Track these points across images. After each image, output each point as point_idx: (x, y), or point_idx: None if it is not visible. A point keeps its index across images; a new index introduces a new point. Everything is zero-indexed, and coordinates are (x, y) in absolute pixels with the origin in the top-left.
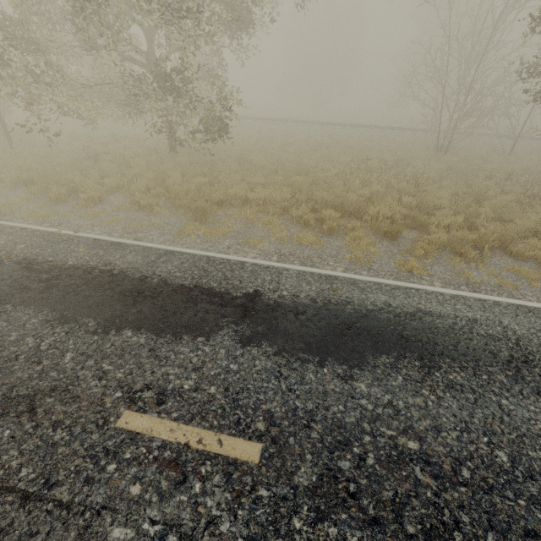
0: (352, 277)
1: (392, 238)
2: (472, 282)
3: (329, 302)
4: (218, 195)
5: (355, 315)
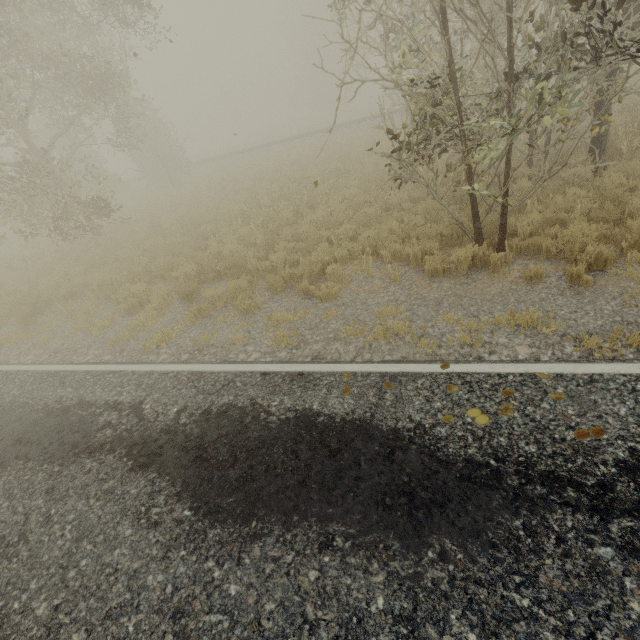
0: (74, 369)
1: (189, 301)
2: (208, 346)
3: (9, 408)
4: (65, 289)
5: (10, 420)
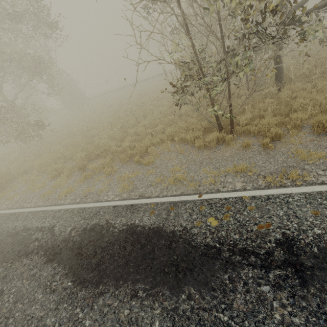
0: (24, 211)
1: (82, 171)
2: (90, 193)
3: None
4: (23, 168)
5: None
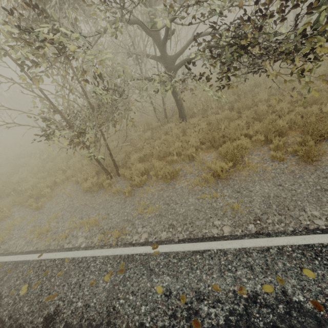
0: None
1: None
2: None
3: None
4: None
5: None
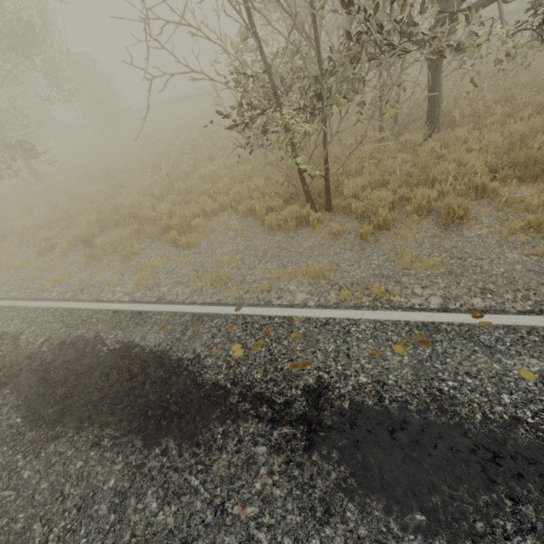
0: None
1: (89, 246)
2: (90, 285)
3: None
4: None
5: None
